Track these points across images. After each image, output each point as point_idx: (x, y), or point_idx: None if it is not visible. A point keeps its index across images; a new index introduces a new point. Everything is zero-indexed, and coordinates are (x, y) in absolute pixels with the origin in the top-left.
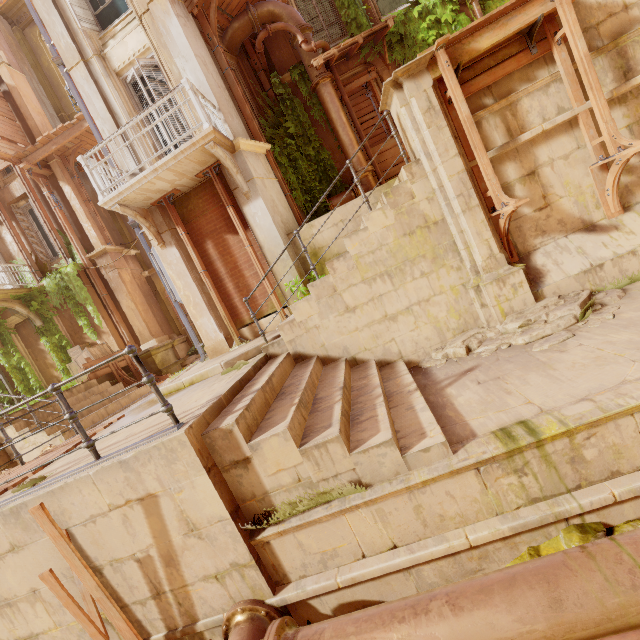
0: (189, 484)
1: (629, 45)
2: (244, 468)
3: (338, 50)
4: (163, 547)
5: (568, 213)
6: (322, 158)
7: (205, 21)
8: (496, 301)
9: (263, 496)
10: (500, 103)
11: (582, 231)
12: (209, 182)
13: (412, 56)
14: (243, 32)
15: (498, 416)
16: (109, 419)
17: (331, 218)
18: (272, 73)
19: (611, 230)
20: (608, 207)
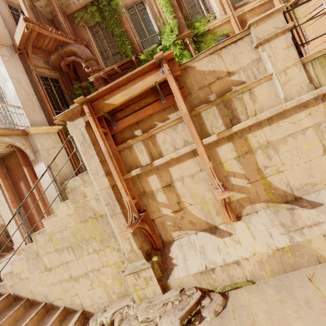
0: None
1: (232, 100)
2: None
3: (104, 73)
4: None
5: (197, 216)
6: None
7: (26, 57)
8: (134, 288)
9: None
10: (143, 135)
11: (207, 231)
12: None
13: None
14: (57, 60)
15: None
16: None
17: None
18: (75, 82)
19: (226, 236)
20: (225, 215)
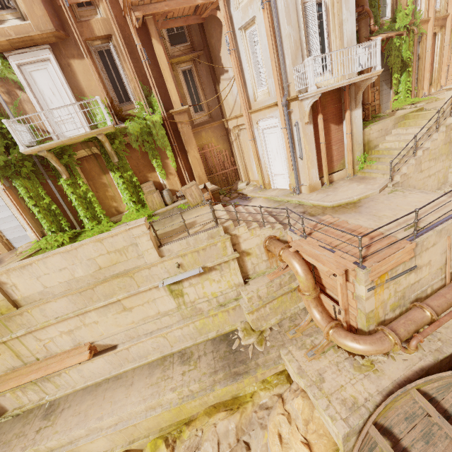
0: None
1: None
2: None
3: (385, 37)
4: None
5: None
6: None
7: None
8: None
9: None
10: None
11: None
12: (332, 91)
13: (387, 48)
14: None
15: None
16: (294, 221)
17: (378, 127)
18: None
19: None
20: None
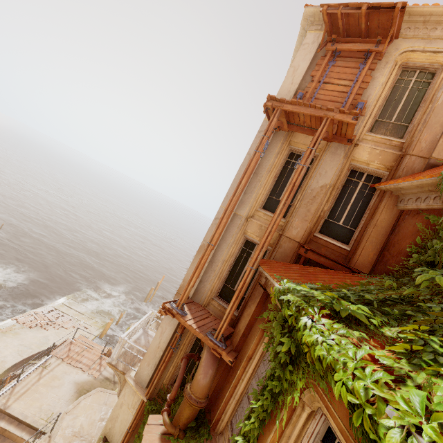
0: None
1: None
2: None
3: None
4: None
5: None
6: None
7: None
8: None
9: None
10: None
11: None
12: None
13: None
14: None
15: None
16: None
17: None
18: None
19: None
20: None
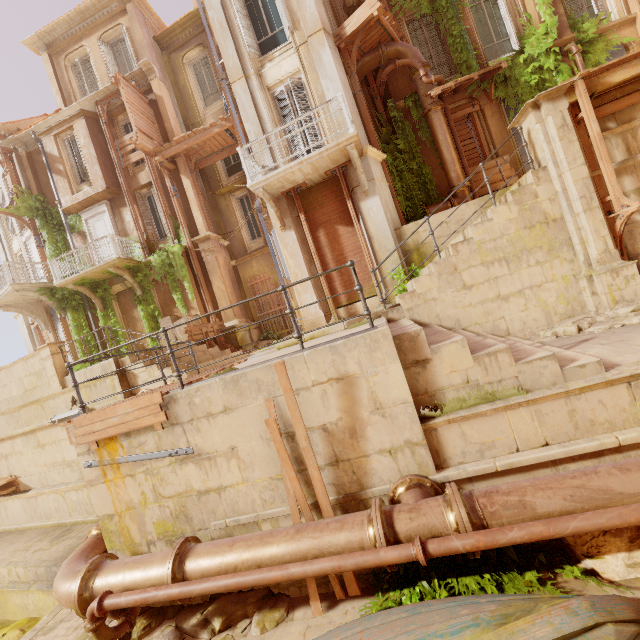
0: (383, 370)
1: None
2: (422, 367)
3: (454, 84)
4: (350, 421)
5: None
6: (423, 173)
7: (347, 53)
8: (608, 289)
9: (434, 393)
10: (623, 127)
11: None
12: (331, 180)
13: (513, 95)
14: (371, 65)
15: (637, 356)
16: None
17: (437, 219)
18: (389, 99)
19: None
20: None
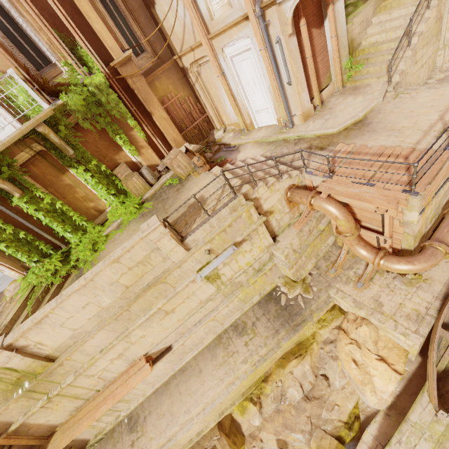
0: None
1: None
2: None
3: None
4: None
5: None
6: None
7: None
8: None
9: None
10: None
11: None
12: None
13: None
14: None
15: None
16: (305, 161)
17: (360, 19)
18: None
19: None
20: None
